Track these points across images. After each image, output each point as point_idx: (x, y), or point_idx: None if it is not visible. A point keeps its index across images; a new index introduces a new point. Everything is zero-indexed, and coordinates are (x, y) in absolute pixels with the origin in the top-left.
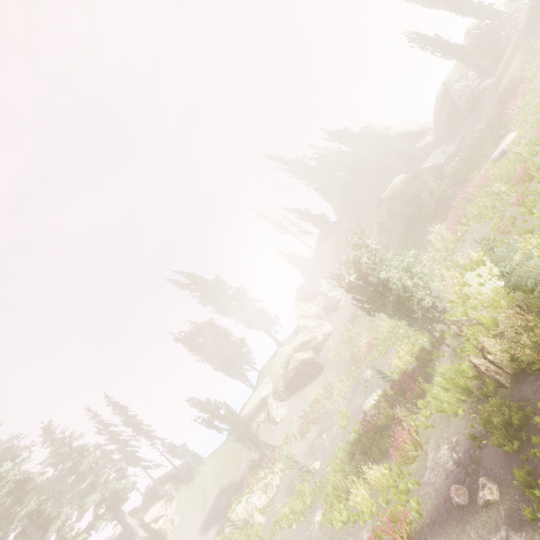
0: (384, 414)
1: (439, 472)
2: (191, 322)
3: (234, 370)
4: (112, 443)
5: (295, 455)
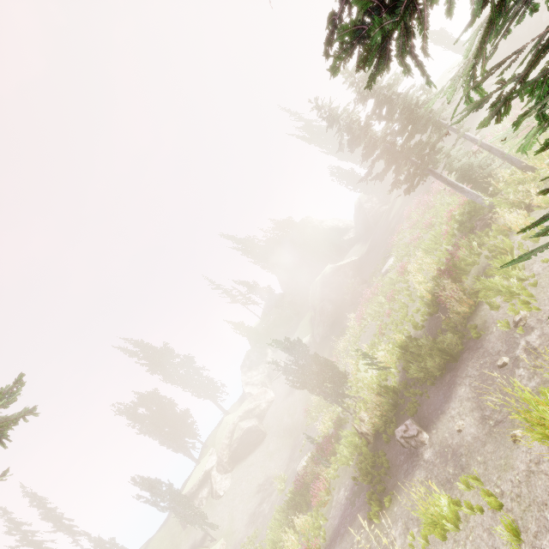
0: (310, 472)
1: (338, 507)
2: (135, 393)
3: (177, 443)
4: (23, 546)
5: (238, 527)
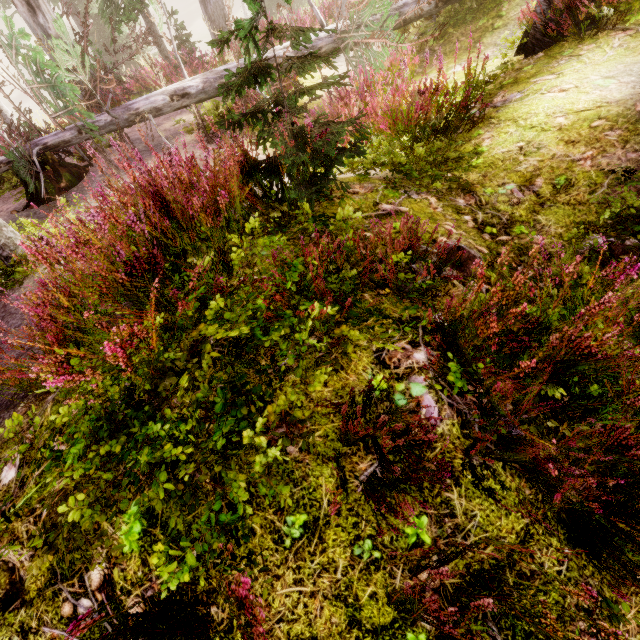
0: None
1: None
2: None
3: None
4: None
5: None
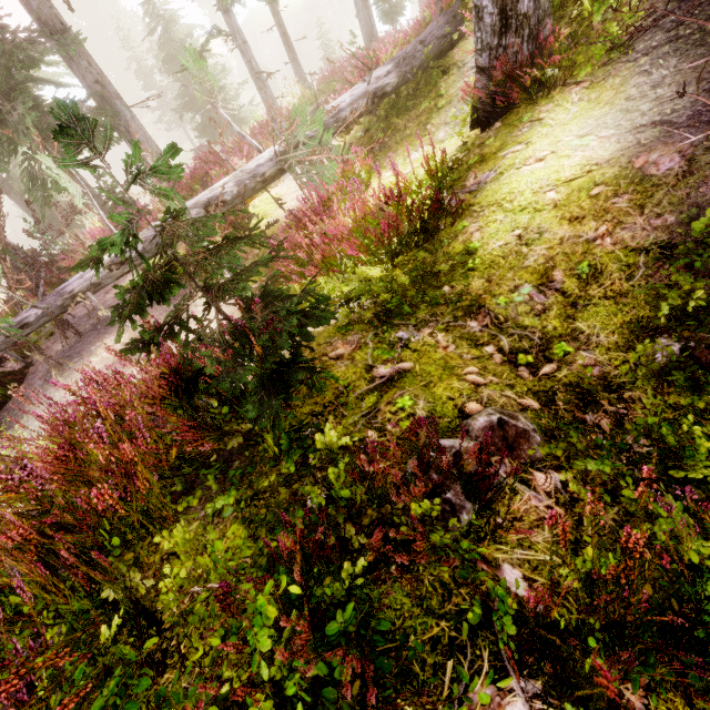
0: None
1: None
2: None
3: None
4: None
5: None
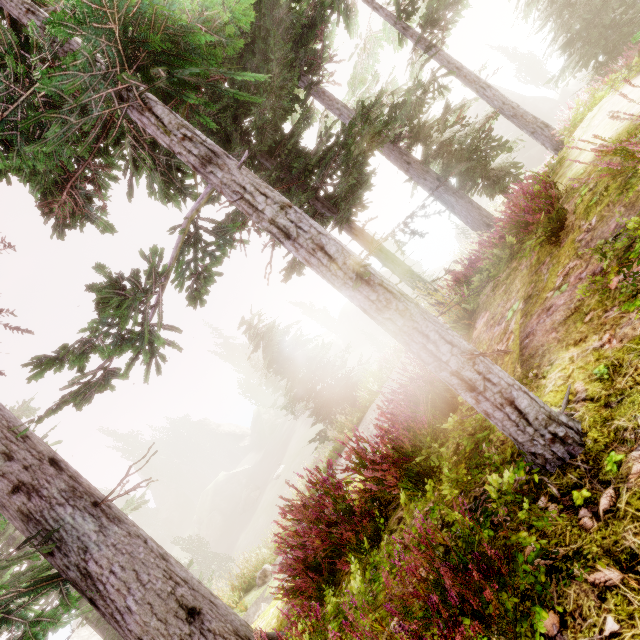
0: None
1: None
2: None
3: None
4: None
5: None
